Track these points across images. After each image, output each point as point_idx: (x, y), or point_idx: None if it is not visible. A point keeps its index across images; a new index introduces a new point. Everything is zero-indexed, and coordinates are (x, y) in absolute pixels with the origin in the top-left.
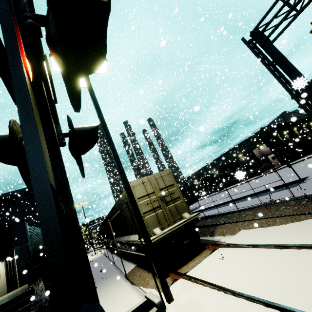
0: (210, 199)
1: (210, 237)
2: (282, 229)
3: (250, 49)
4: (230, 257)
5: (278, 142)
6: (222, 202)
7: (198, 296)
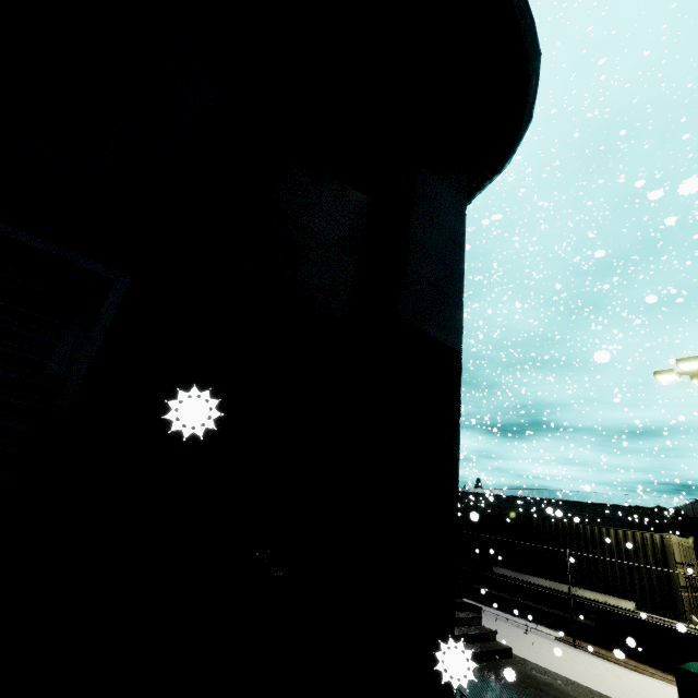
0: None
1: None
2: None
3: None
4: None
5: None
6: None
7: None
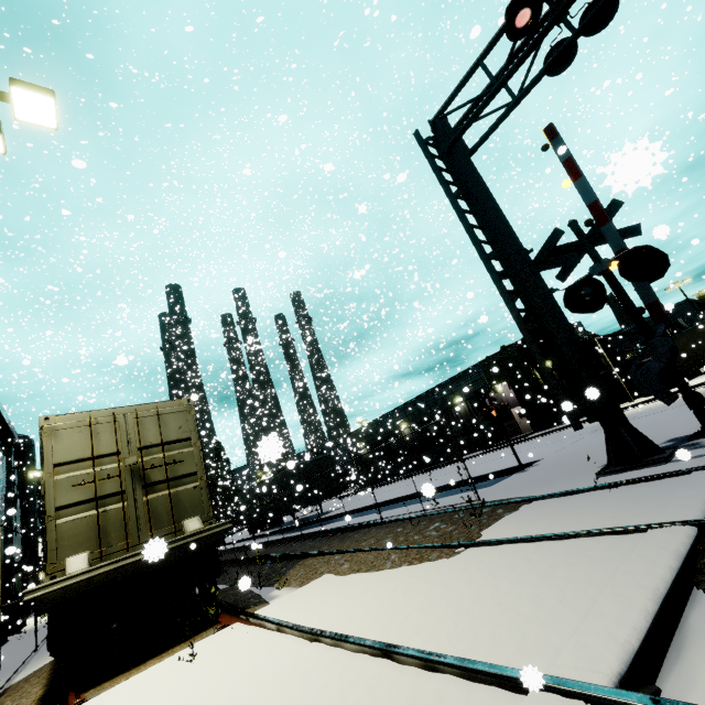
0: (380, 490)
1: (270, 589)
2: (375, 583)
3: (428, 158)
4: (213, 656)
5: (530, 381)
6: (380, 500)
7: None
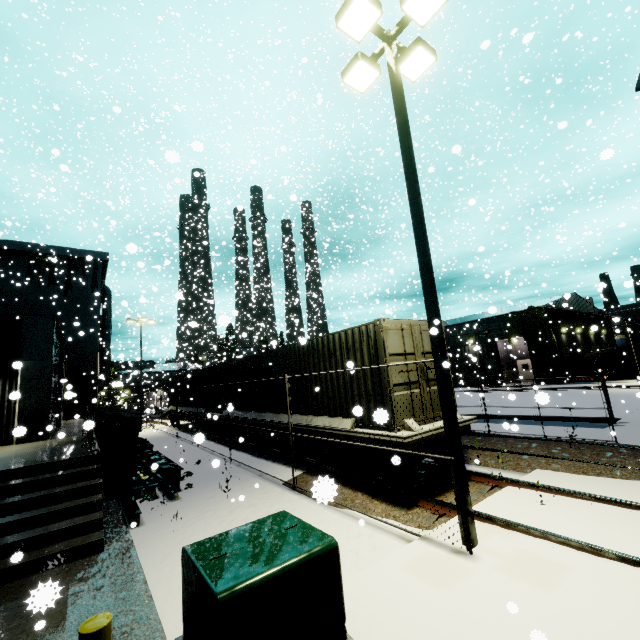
0: None
1: None
2: (637, 487)
3: None
4: (553, 505)
5: (548, 342)
6: None
7: (535, 548)
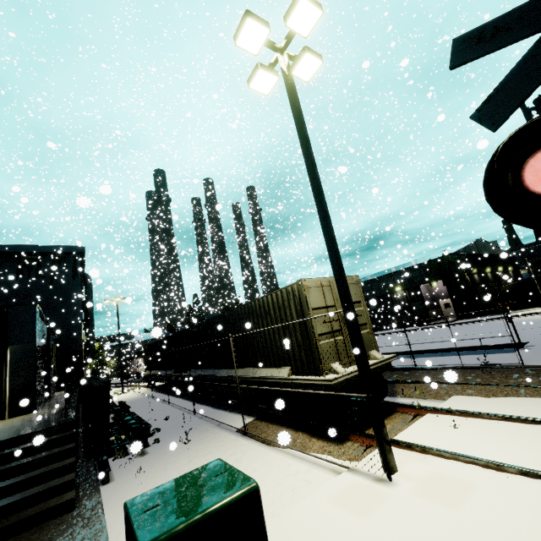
0: None
1: (388, 398)
2: (539, 403)
3: None
4: (465, 427)
5: (463, 282)
6: None
7: (447, 470)
